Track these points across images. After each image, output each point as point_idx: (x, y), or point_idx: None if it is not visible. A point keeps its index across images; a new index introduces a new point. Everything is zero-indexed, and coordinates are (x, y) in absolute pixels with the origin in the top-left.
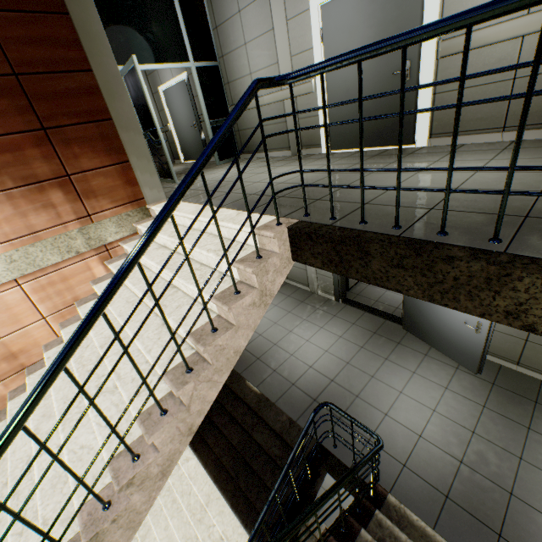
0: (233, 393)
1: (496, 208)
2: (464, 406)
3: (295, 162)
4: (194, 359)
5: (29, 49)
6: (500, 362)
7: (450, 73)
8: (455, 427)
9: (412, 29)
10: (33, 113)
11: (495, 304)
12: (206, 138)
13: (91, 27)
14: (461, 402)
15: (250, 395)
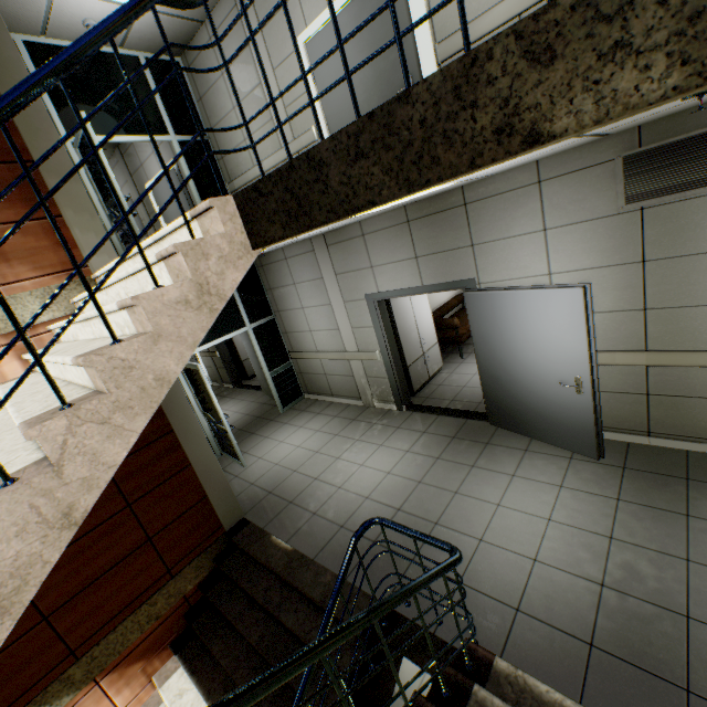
0: (253, 560)
1: None
2: (591, 505)
3: None
4: (84, 397)
5: None
6: (627, 439)
7: None
8: (583, 536)
9: None
10: None
11: (480, 129)
12: None
13: (1, 52)
14: (586, 500)
15: (276, 555)
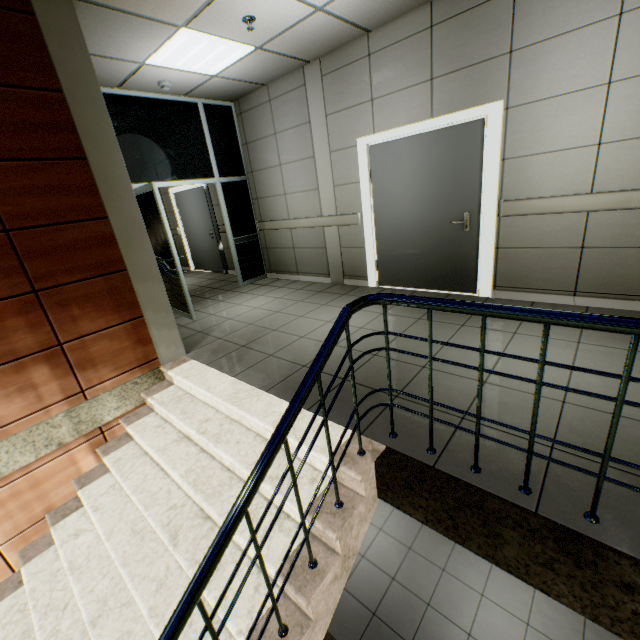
0: None
1: (633, 461)
2: (562, 615)
3: (341, 299)
4: None
5: (29, 200)
6: None
7: (514, 231)
8: None
9: (557, 311)
10: (23, 274)
11: None
12: (225, 249)
13: (112, 171)
14: (558, 608)
15: None
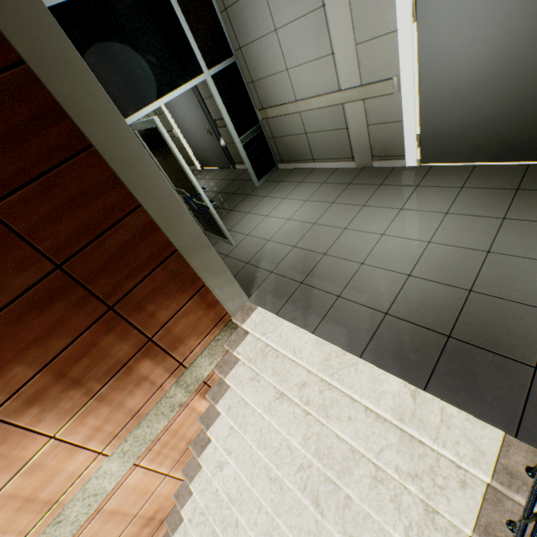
0: None
1: None
2: None
3: (380, 194)
4: None
5: (61, 224)
6: None
7: None
8: None
9: None
10: (93, 298)
11: None
12: (227, 145)
13: (123, 148)
14: None
15: None
